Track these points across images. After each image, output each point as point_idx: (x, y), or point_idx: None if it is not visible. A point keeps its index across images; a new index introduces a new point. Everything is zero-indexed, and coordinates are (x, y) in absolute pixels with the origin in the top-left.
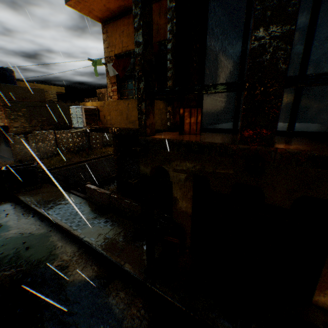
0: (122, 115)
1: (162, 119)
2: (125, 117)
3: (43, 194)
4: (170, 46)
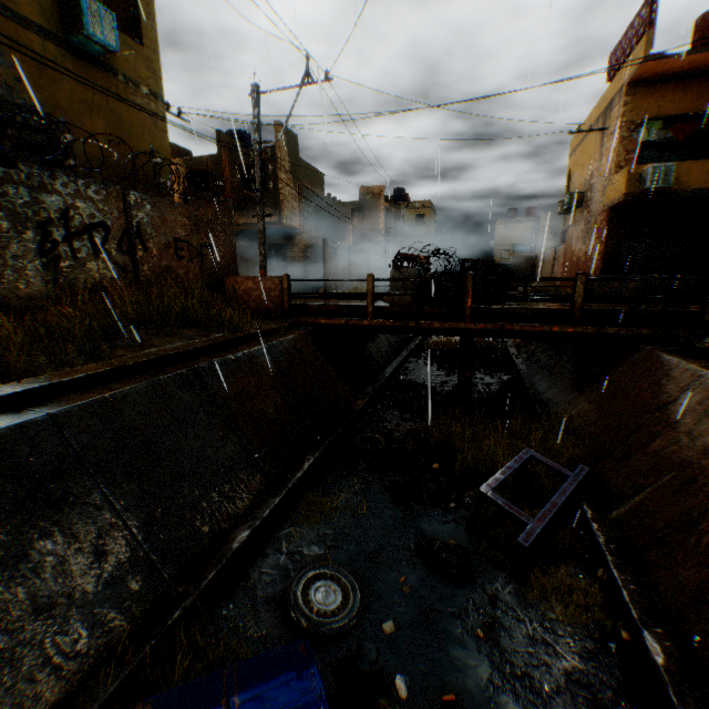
0: (707, 174)
1: None
2: None
3: None
4: None
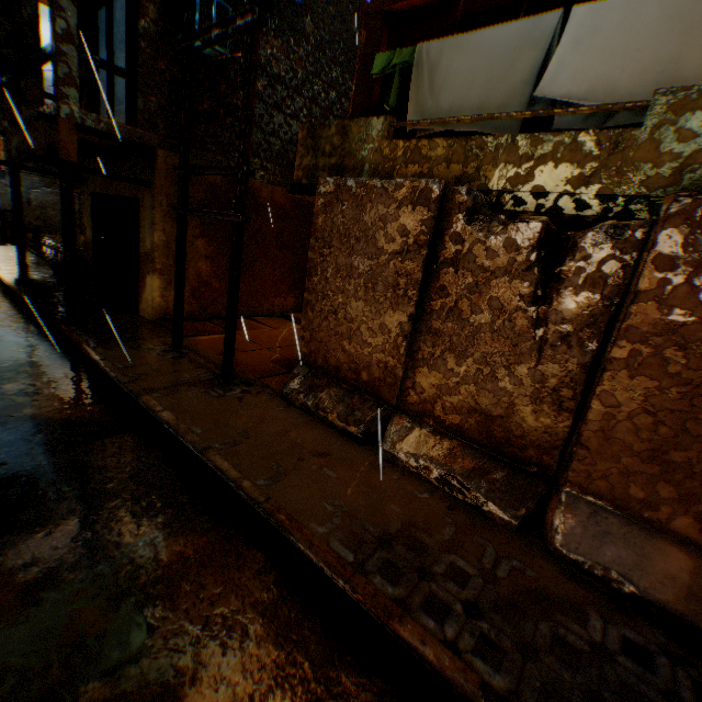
0: None
1: None
2: None
3: None
4: None
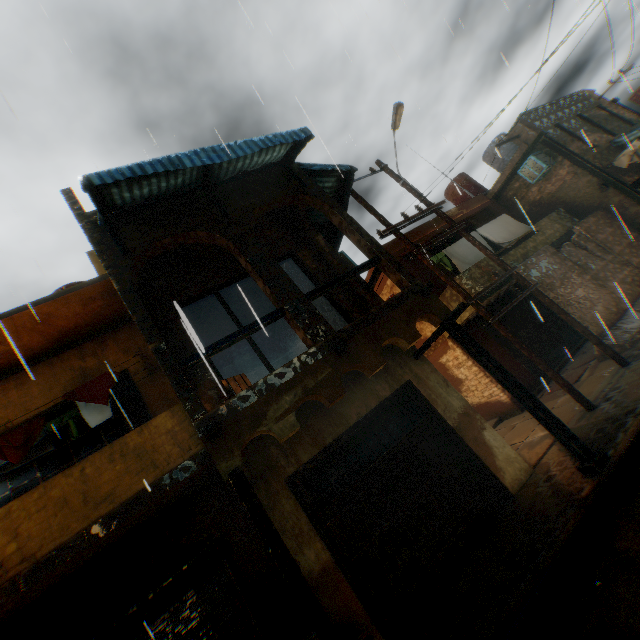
0: (67, 504)
1: (180, 441)
2: (80, 503)
3: None
4: None
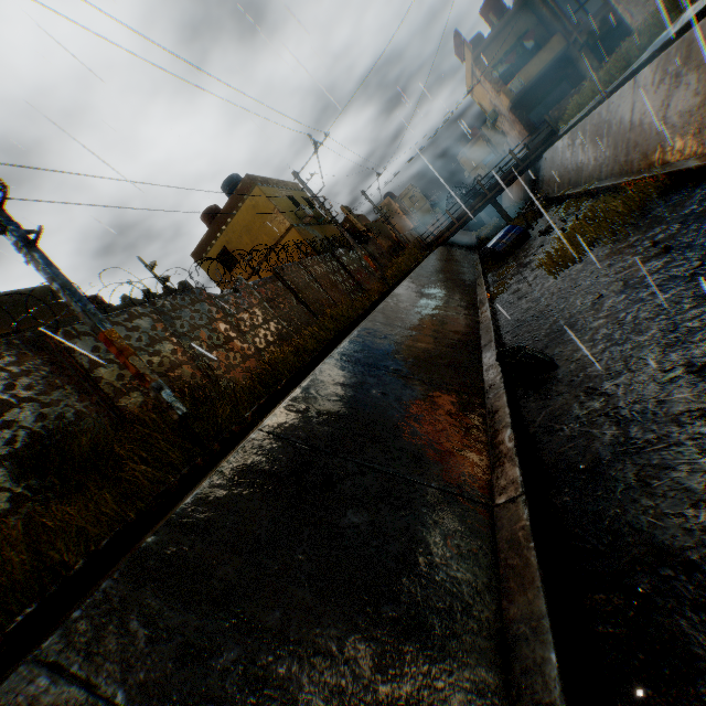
0: (536, 67)
1: (560, 45)
2: (539, 66)
3: None
4: (552, 17)
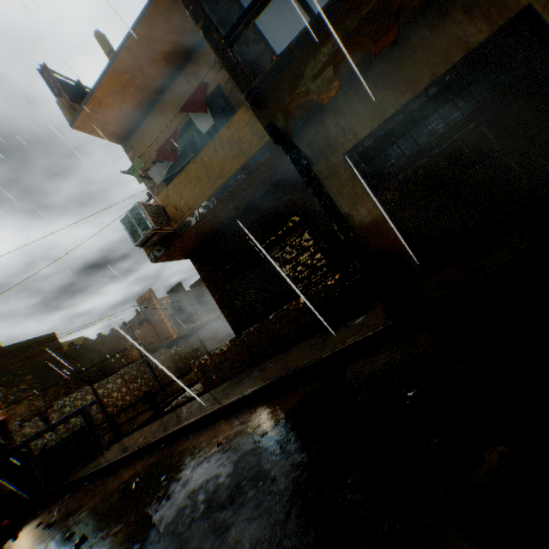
0: (199, 181)
1: (256, 132)
2: (205, 180)
3: (116, 448)
4: None
